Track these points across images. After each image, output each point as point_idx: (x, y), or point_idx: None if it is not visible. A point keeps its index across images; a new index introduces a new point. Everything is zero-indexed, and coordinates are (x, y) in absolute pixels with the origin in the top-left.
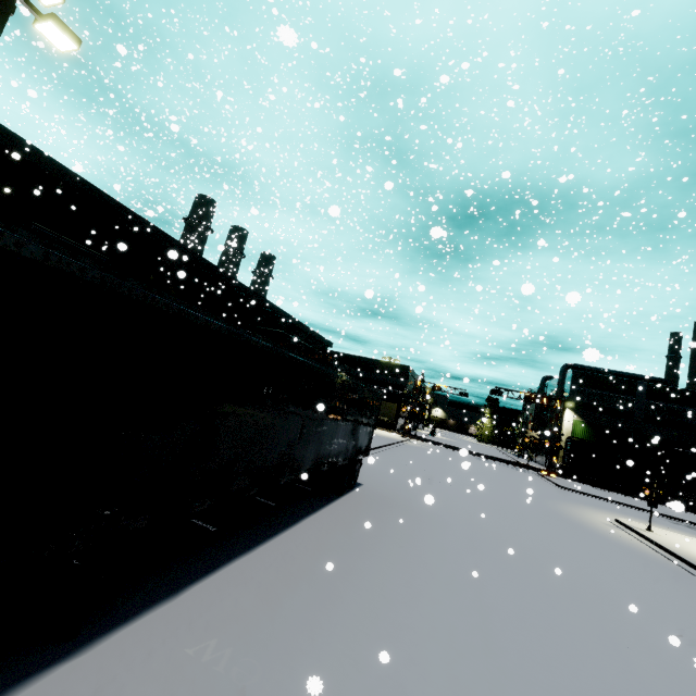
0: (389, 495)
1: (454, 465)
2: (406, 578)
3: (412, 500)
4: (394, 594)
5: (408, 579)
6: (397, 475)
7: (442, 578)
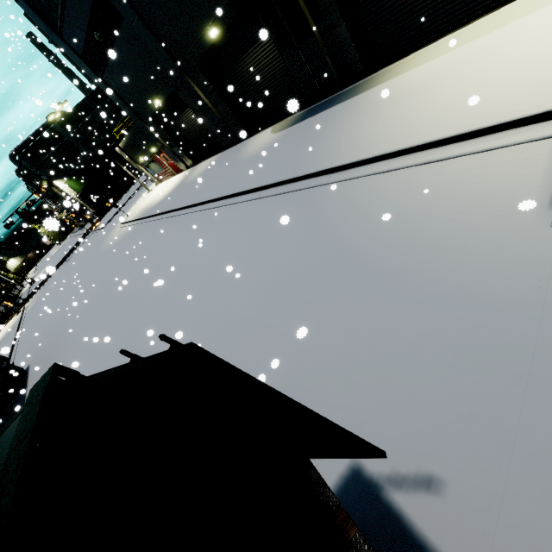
0: (44, 349)
1: (58, 288)
2: (68, 358)
3: (53, 336)
4: (68, 366)
5: (69, 357)
6: (39, 337)
7: (77, 342)
